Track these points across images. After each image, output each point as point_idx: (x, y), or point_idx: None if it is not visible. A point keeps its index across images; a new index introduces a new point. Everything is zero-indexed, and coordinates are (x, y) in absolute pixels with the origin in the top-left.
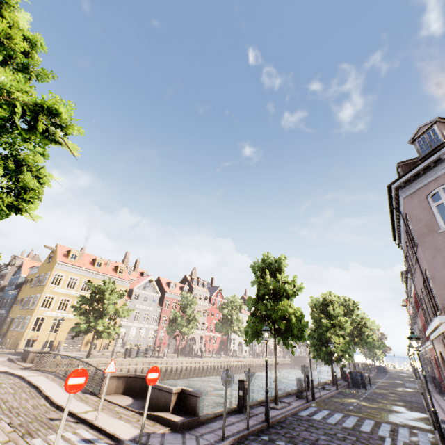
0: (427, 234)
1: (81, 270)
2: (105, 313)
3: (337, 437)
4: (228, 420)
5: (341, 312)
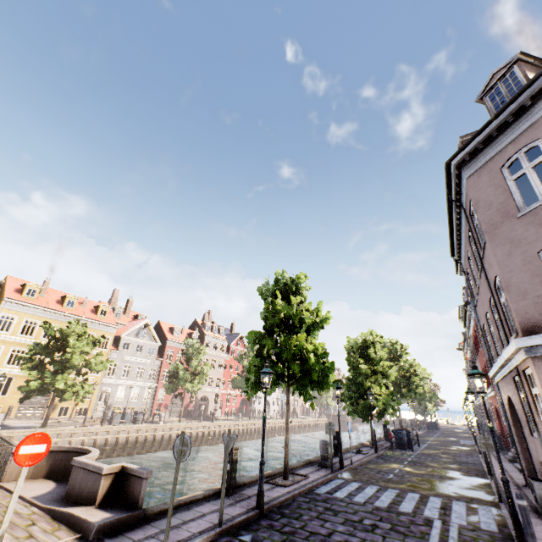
0: (500, 223)
1: (43, 310)
2: (72, 366)
3: (363, 526)
4: (197, 510)
5: (384, 355)
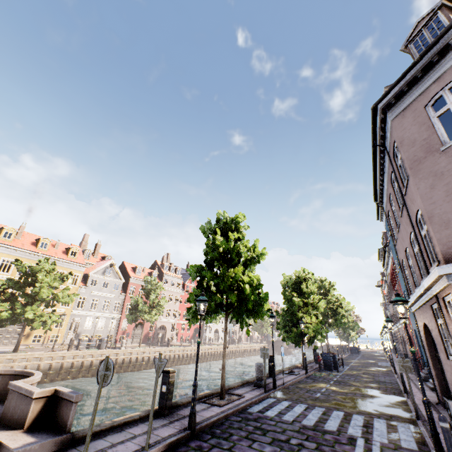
0: (423, 158)
1: (18, 251)
2: (42, 299)
3: (289, 446)
4: (129, 432)
5: (314, 290)
